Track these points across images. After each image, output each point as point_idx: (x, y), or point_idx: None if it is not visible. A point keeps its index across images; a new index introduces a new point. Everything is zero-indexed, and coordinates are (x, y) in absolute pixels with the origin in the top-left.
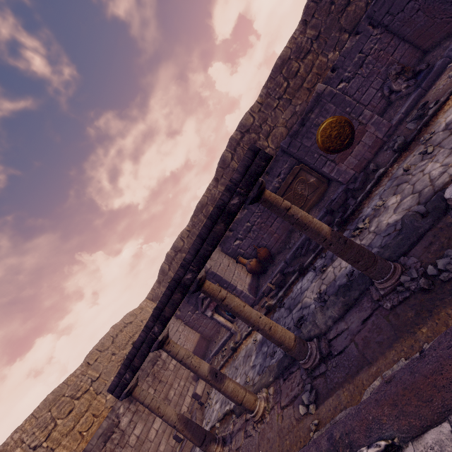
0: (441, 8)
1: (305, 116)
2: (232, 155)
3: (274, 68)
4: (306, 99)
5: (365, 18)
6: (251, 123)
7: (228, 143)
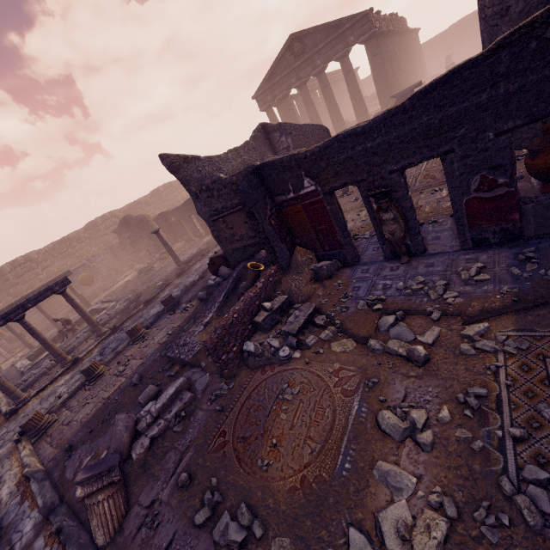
0: (127, 258)
1: (77, 269)
2: (11, 270)
3: (63, 239)
4: (76, 261)
5: (109, 247)
6: (36, 258)
7: (12, 262)
